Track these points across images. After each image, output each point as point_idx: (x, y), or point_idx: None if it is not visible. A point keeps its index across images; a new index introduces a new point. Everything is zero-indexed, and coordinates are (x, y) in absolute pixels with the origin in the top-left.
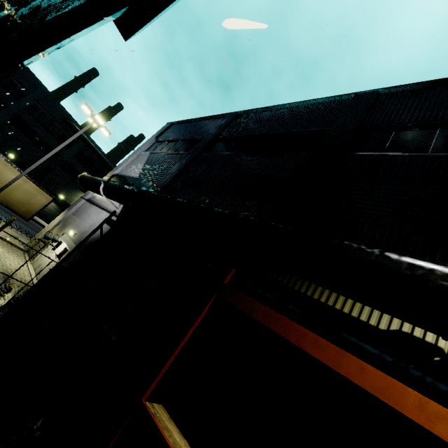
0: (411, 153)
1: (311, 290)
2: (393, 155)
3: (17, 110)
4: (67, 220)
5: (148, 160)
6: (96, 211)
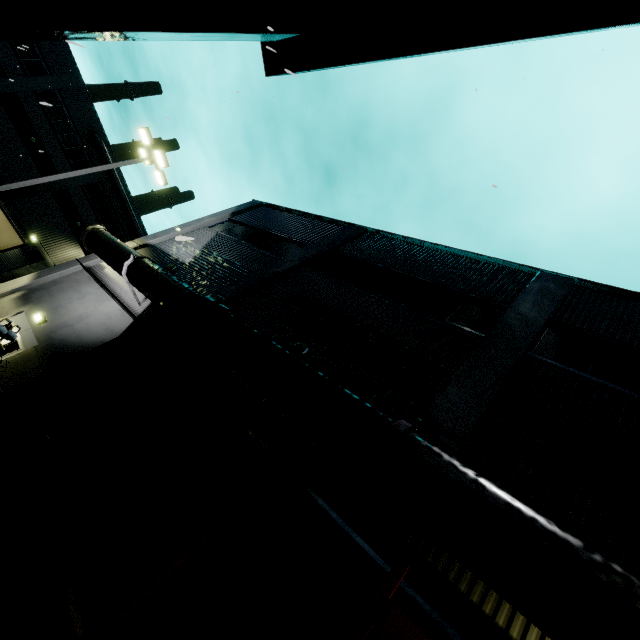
0: (632, 392)
1: (491, 604)
2: (606, 384)
3: (20, 89)
4: (37, 289)
5: (212, 244)
6: (97, 293)
